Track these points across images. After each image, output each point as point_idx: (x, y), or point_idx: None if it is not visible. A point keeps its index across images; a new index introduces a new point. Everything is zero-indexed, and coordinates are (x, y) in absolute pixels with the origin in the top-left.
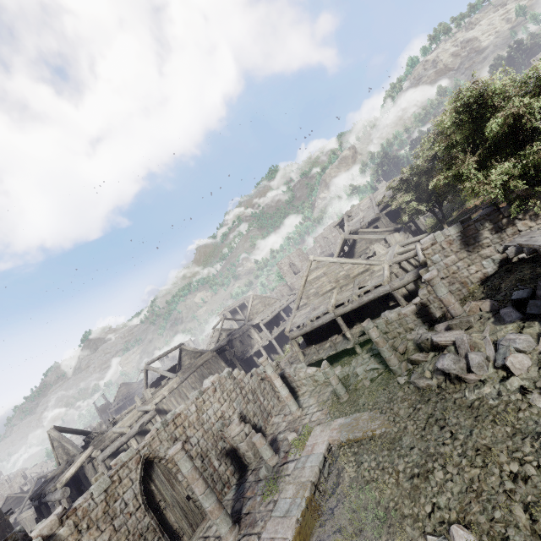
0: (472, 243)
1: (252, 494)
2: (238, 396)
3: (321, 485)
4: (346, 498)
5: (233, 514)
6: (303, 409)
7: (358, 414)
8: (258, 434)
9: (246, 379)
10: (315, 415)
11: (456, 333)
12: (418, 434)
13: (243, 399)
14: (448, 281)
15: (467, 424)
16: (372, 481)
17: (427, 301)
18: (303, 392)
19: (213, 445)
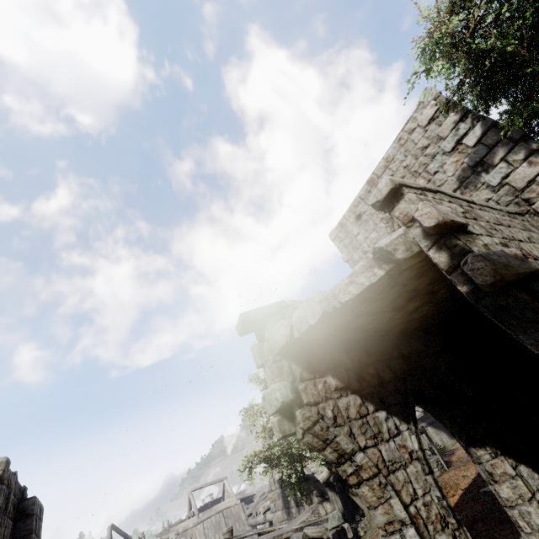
0: (287, 505)
1: None
2: None
3: None
4: None
5: None
6: None
7: None
8: None
9: None
10: None
11: None
12: None
13: None
14: None
15: None
16: None
17: None
18: None
19: None
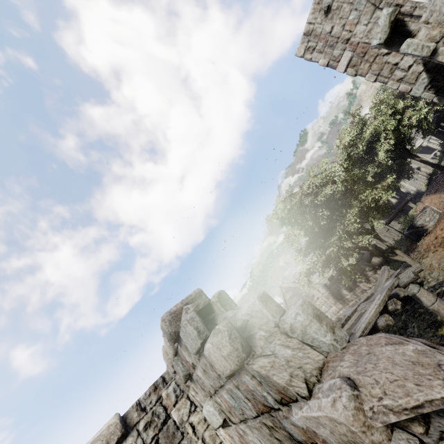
0: (340, 298)
1: None
2: None
3: None
4: None
5: None
6: None
7: None
8: None
9: None
10: None
11: None
12: None
13: None
14: None
15: None
16: None
17: None
18: None
19: None
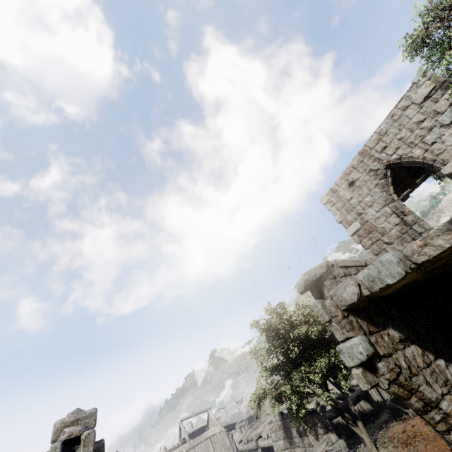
0: (289, 435)
1: None
2: None
3: None
4: None
5: None
6: None
7: None
8: None
9: None
10: None
11: None
12: None
13: None
14: None
15: None
16: None
17: None
18: None
19: None
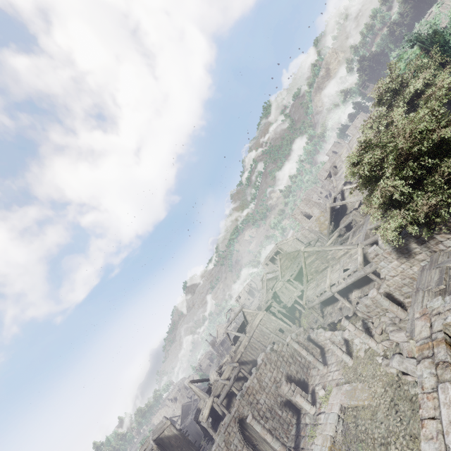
0: (406, 252)
1: (304, 434)
2: (282, 362)
3: (338, 436)
4: (350, 449)
5: (295, 447)
6: (328, 366)
7: (356, 384)
8: (298, 394)
9: (284, 348)
10: (335, 374)
11: (402, 335)
12: (385, 412)
13: (286, 364)
14: (399, 278)
15: (408, 414)
16: (362, 441)
17: (389, 291)
18: (327, 349)
19: (274, 401)
